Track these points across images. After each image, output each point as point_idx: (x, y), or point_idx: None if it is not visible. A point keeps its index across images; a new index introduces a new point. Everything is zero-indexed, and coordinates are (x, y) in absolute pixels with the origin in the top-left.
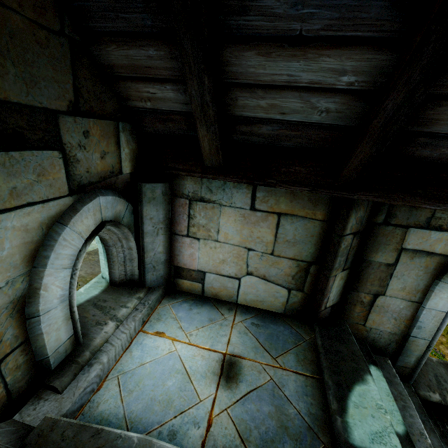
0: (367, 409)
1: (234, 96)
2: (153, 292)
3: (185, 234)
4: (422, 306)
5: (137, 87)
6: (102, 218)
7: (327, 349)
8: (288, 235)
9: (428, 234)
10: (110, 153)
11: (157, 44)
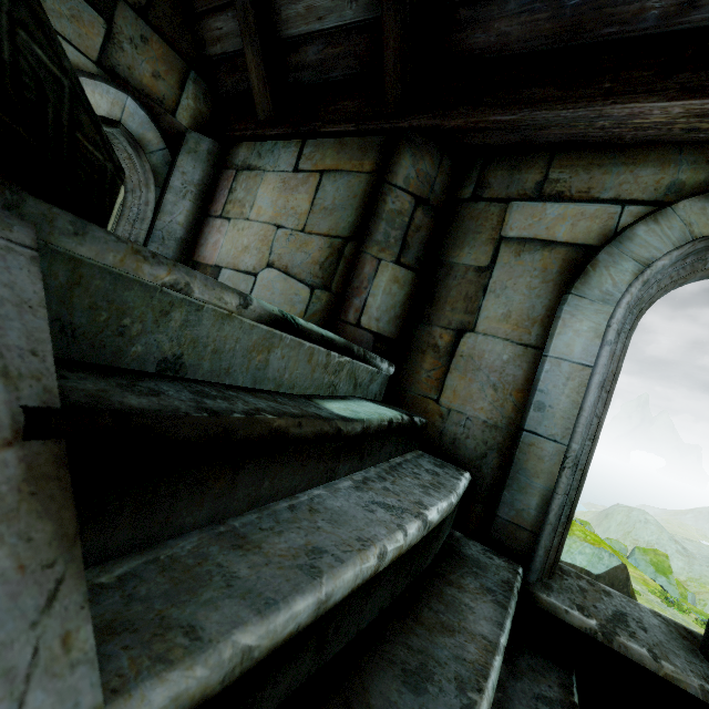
0: None
1: (278, 7)
2: None
3: (219, 215)
4: (544, 356)
5: (210, 24)
6: (121, 120)
7: None
8: (326, 200)
9: (542, 210)
10: (168, 84)
11: None
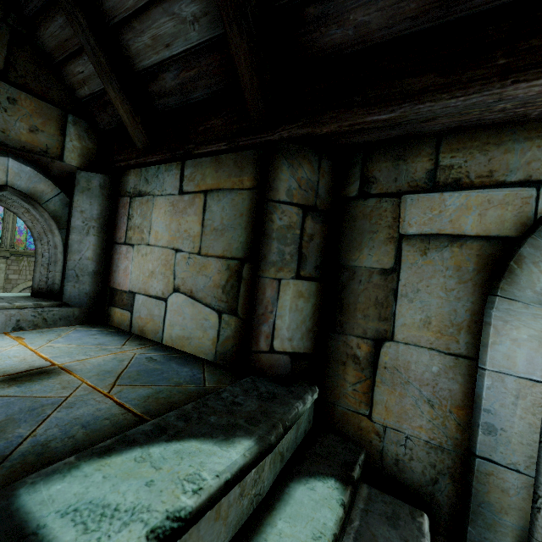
0: (157, 470)
1: (125, 42)
2: (64, 307)
3: (124, 242)
4: (480, 368)
5: (72, 70)
6: (8, 182)
7: (218, 396)
8: (215, 220)
9: (440, 201)
10: (48, 134)
11: (59, 9)
